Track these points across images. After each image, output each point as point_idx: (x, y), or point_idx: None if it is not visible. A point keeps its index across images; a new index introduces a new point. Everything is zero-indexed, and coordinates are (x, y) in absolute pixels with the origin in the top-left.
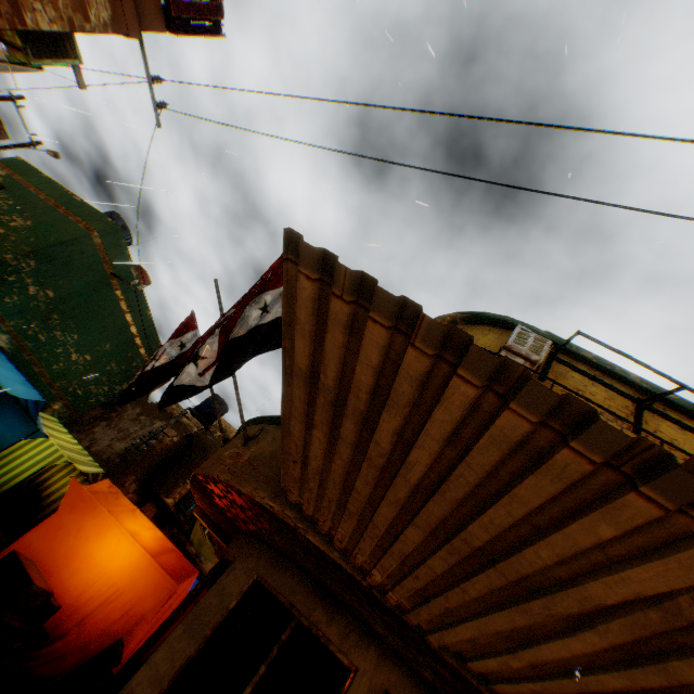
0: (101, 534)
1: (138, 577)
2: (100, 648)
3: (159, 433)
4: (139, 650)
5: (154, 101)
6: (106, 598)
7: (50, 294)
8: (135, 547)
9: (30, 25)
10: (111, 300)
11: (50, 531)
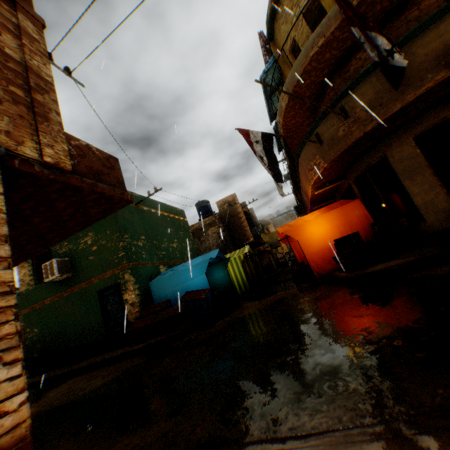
0: (317, 226)
1: (346, 214)
2: (369, 233)
3: (215, 233)
4: (389, 212)
5: (65, 73)
6: (349, 228)
7: (143, 239)
8: (331, 213)
9: (50, 81)
10: (149, 215)
11: (306, 245)
